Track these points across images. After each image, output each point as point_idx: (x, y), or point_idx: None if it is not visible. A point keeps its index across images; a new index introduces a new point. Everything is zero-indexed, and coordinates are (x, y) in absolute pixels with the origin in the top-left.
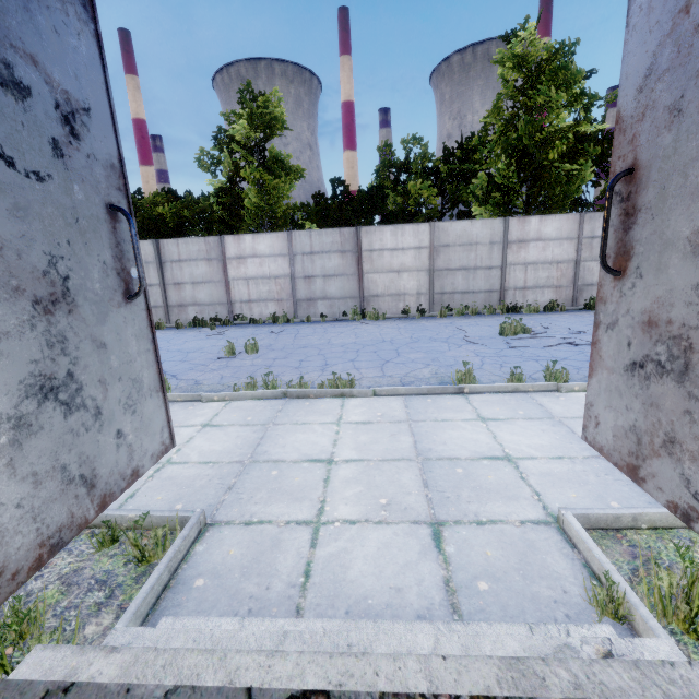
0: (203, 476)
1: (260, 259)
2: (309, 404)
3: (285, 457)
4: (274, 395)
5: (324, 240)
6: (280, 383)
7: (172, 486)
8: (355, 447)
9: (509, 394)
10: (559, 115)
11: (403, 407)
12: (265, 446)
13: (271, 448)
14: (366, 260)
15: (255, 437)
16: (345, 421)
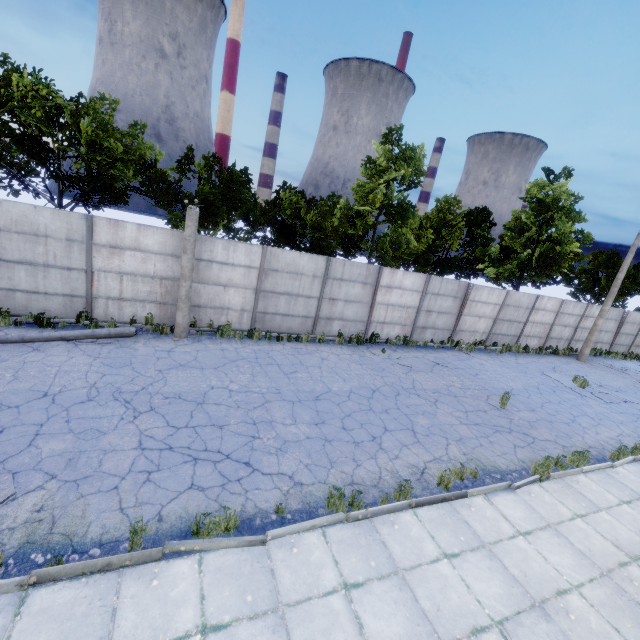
0: None
1: (402, 291)
2: None
3: None
4: (631, 460)
5: (448, 287)
6: (600, 445)
7: None
8: None
9: None
10: (572, 241)
11: None
12: None
13: None
14: (467, 306)
15: None
16: None
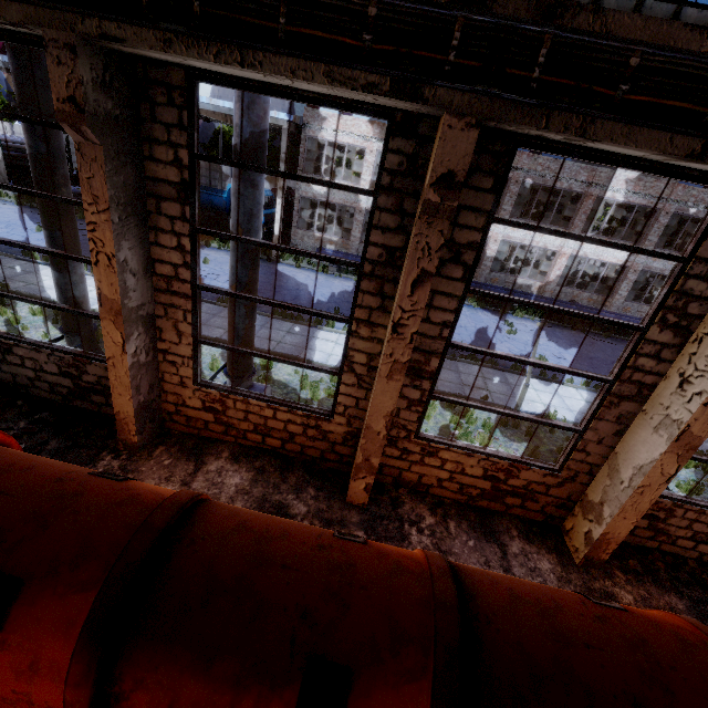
0: None
1: None
2: None
3: None
4: None
5: None
6: None
7: None
8: None
9: None
10: None
11: None
12: None
13: None
14: None
15: None
16: None
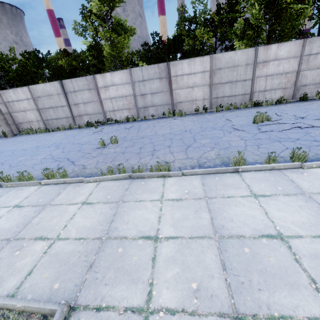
0: (76, 253)
1: (116, 86)
2: (144, 183)
3: (128, 233)
4: (124, 177)
5: (150, 72)
6: (128, 166)
7: (55, 263)
8: (172, 223)
9: (268, 172)
10: None
11: (201, 185)
12: (116, 222)
13: (119, 224)
14: (174, 82)
15: (110, 214)
16: (165, 198)
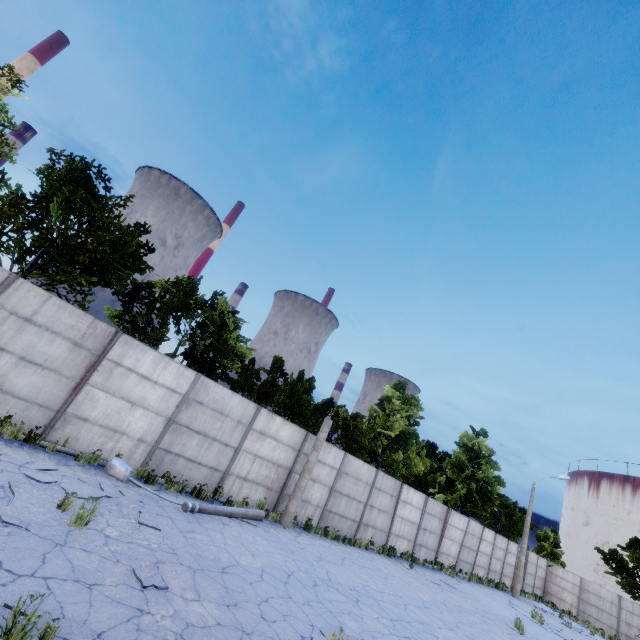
0: None
1: (412, 507)
2: None
3: None
4: None
5: (437, 509)
6: None
7: None
8: None
9: None
10: (496, 484)
11: None
12: None
13: None
14: (447, 529)
15: None
16: None
